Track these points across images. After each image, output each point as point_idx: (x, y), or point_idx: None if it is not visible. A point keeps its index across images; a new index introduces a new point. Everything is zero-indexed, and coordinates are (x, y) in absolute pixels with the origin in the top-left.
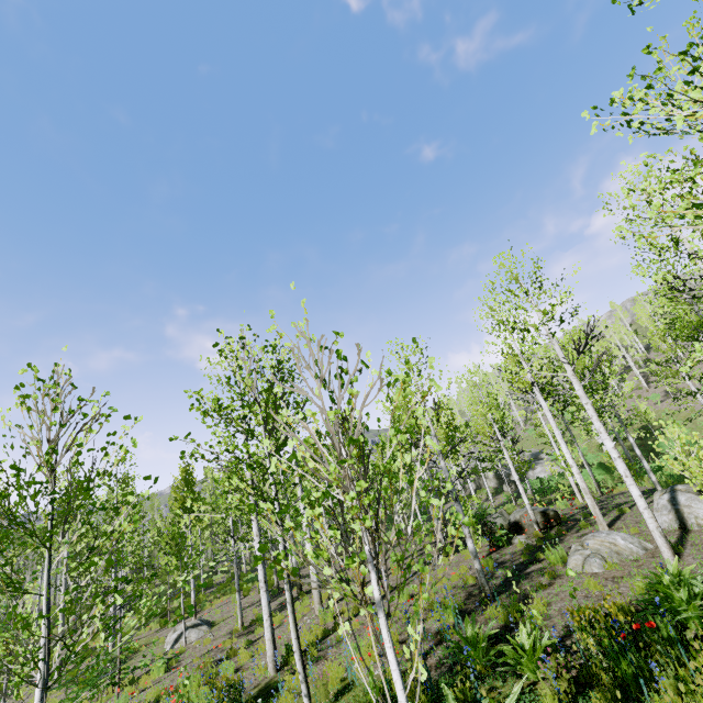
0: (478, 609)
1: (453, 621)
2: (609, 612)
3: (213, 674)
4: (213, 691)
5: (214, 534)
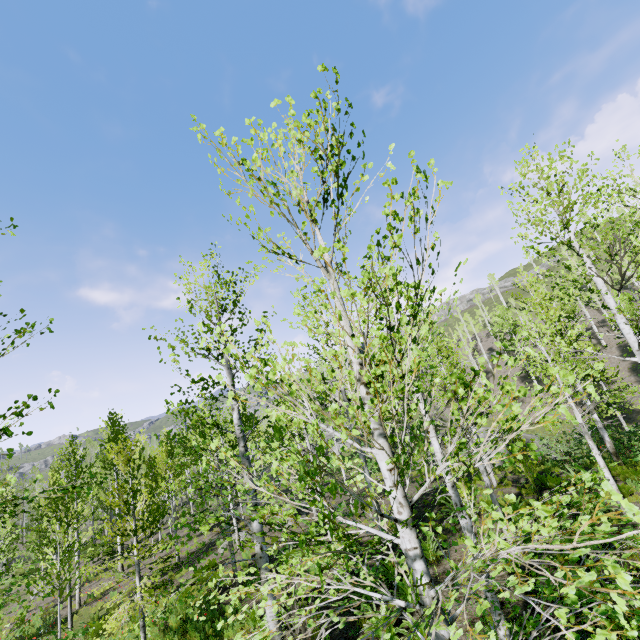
0: (172, 571)
1: (158, 578)
2: (173, 579)
3: (51, 611)
4: (42, 619)
5: (64, 531)
